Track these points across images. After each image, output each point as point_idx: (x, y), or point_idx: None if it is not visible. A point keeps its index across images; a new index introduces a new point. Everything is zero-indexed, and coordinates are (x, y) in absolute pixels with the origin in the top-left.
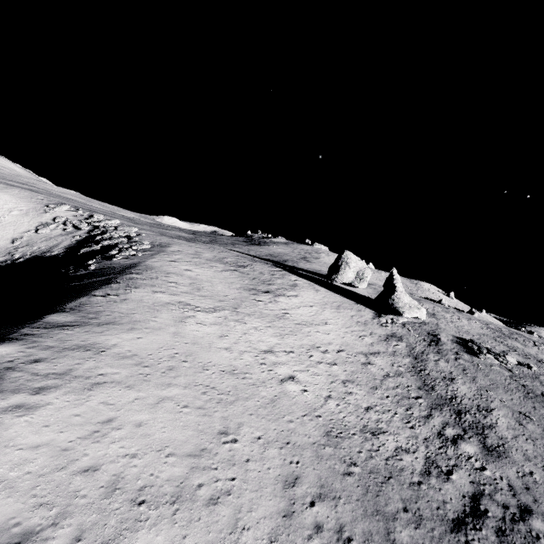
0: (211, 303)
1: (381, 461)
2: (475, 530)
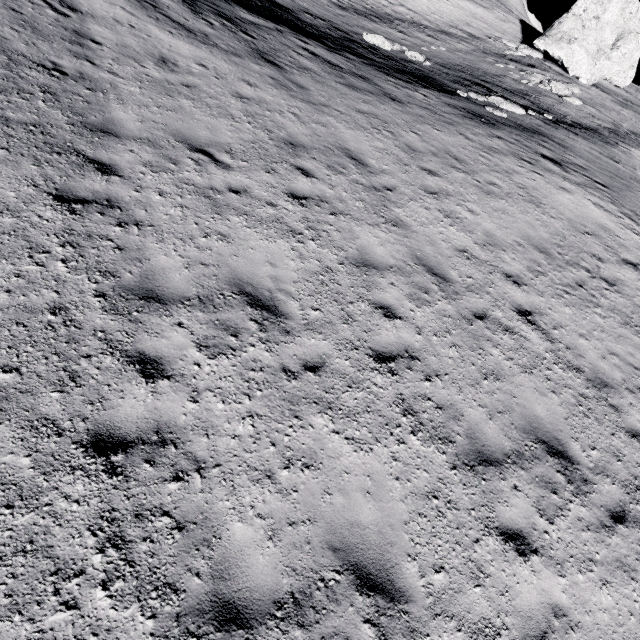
0: None
1: None
2: None
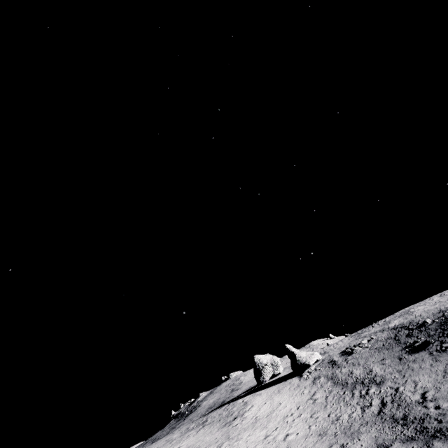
0: (213, 446)
1: (346, 423)
2: (385, 408)
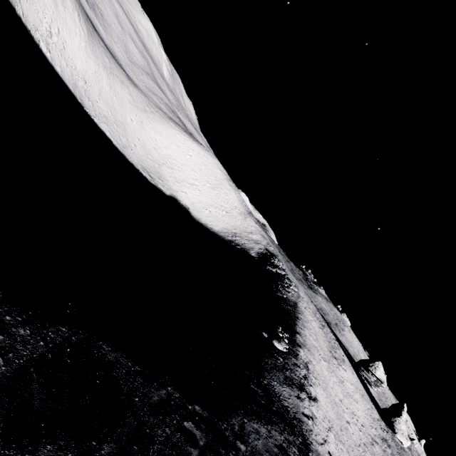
0: (322, 354)
1: None
2: None
